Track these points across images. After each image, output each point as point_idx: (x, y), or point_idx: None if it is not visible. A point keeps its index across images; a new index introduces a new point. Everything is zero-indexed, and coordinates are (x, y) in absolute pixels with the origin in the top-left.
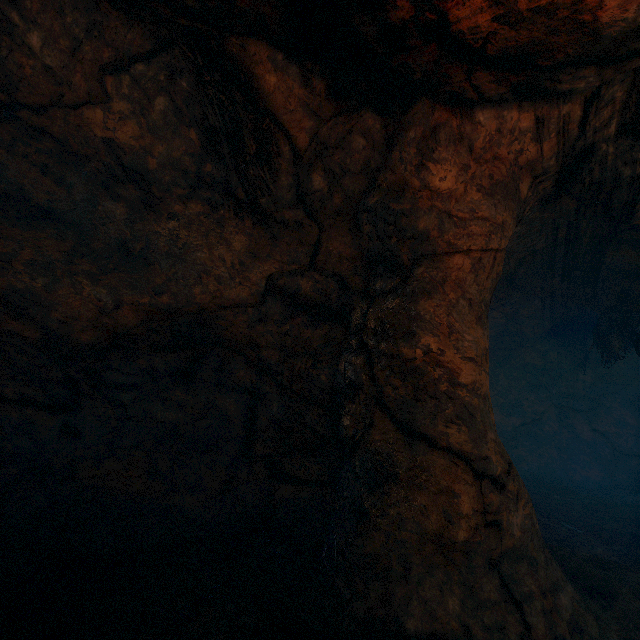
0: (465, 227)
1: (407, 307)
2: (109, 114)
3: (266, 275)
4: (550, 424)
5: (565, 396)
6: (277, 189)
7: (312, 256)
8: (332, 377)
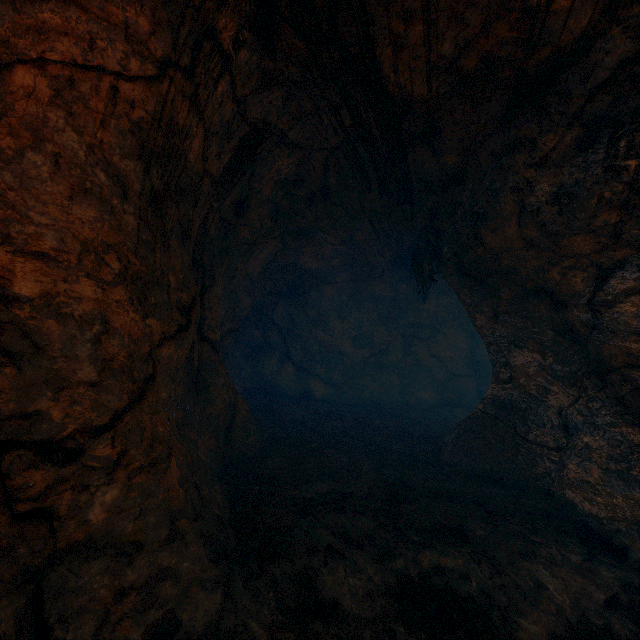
0: (32, 13)
1: None
2: None
3: None
4: (395, 353)
5: (412, 326)
6: None
7: None
8: None
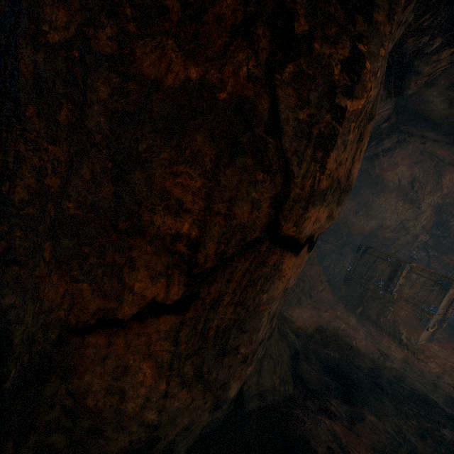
0: None
1: (449, 246)
2: (392, 173)
3: (401, 219)
4: None
5: None
6: (425, 201)
7: (416, 215)
8: (408, 254)
